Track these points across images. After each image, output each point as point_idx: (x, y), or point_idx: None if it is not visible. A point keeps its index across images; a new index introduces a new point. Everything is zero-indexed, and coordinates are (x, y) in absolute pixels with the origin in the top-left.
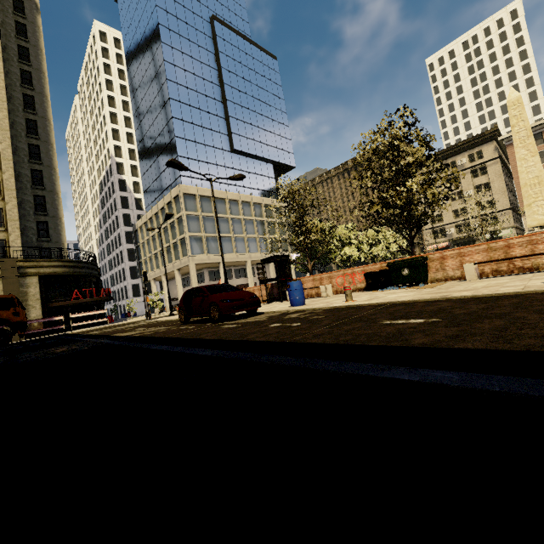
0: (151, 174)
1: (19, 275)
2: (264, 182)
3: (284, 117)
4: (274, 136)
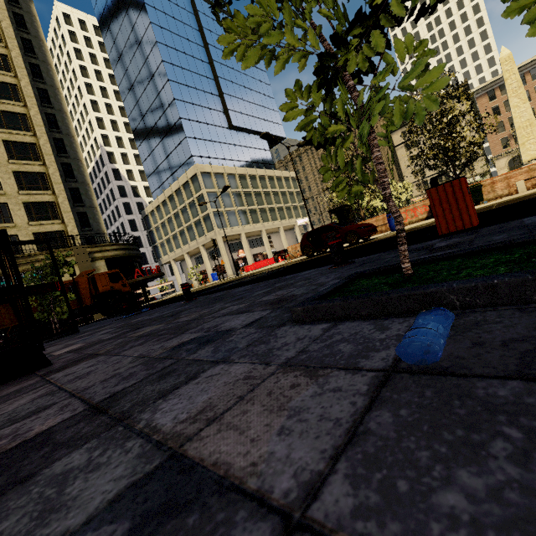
0: (155, 159)
1: (90, 260)
2: (262, 155)
3: (269, 90)
4: (264, 109)
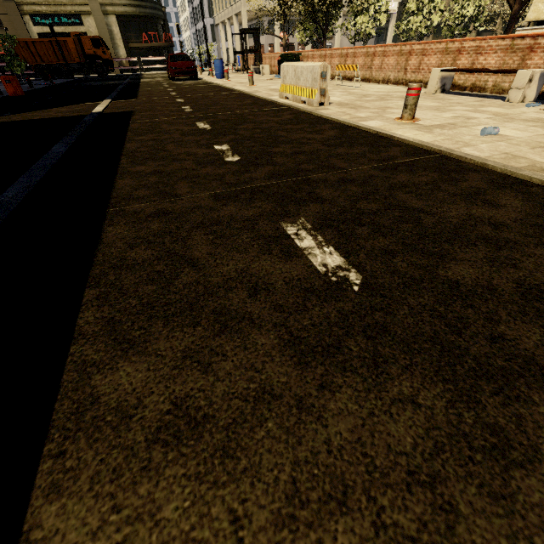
0: None
1: (102, 13)
2: None
3: None
4: None
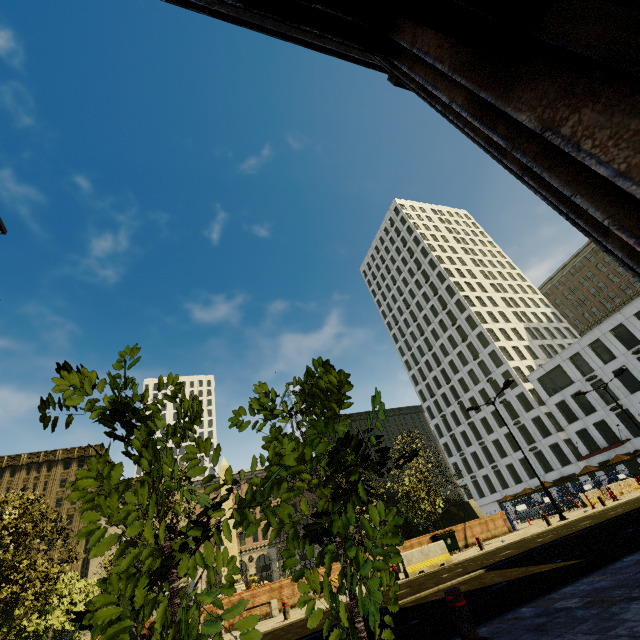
0: None
1: None
2: None
3: None
4: None
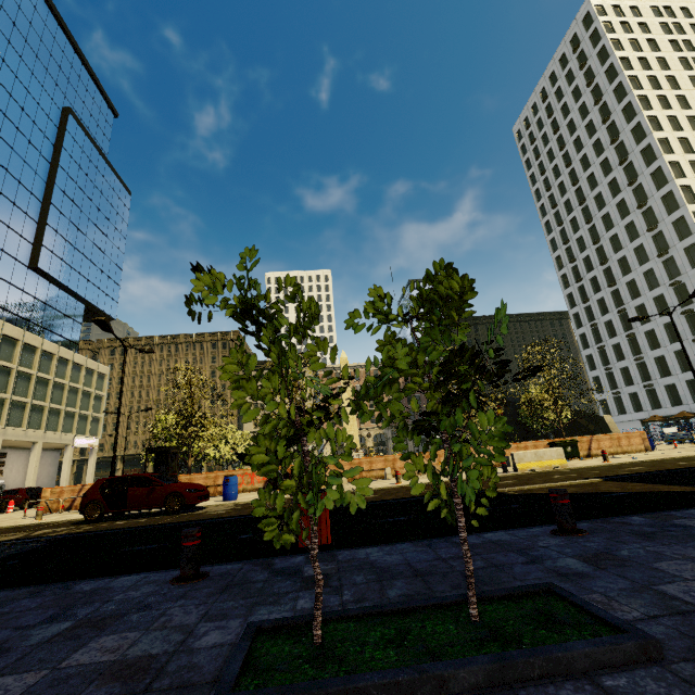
0: None
1: None
2: (65, 324)
3: (120, 257)
4: (101, 273)
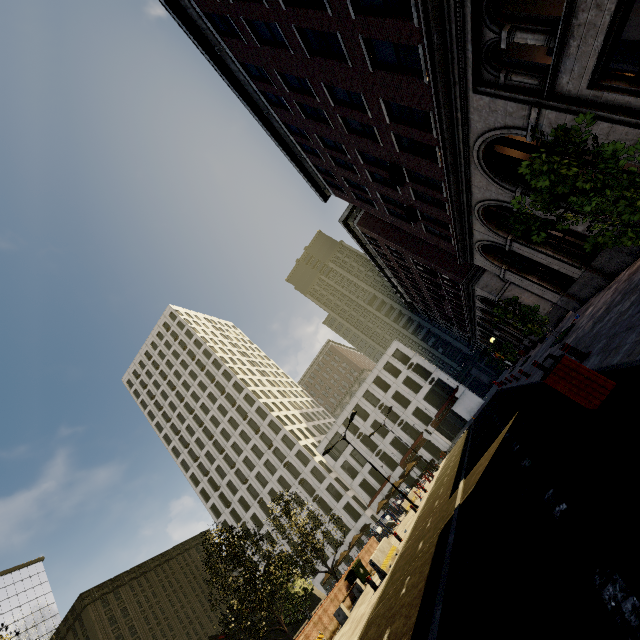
0: None
1: None
2: None
3: None
4: None
